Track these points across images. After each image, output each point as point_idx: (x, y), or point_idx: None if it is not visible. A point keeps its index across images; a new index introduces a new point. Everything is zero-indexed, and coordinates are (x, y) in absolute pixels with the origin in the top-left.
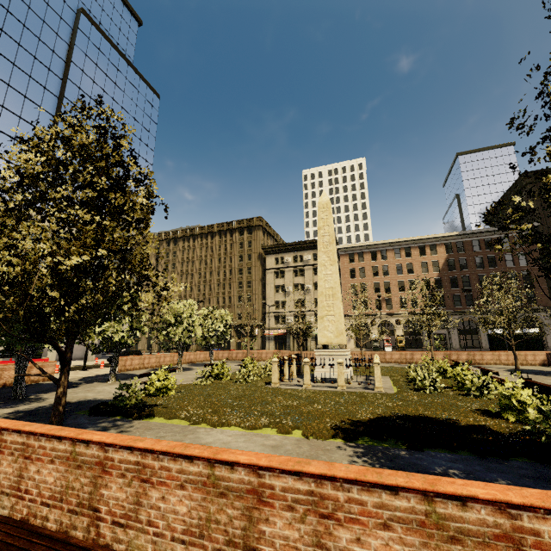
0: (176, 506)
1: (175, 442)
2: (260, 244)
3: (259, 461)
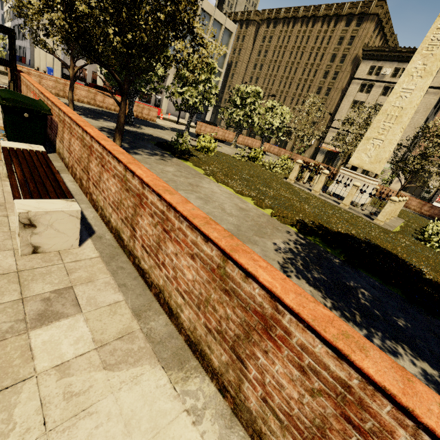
0: (111, 187)
1: (122, 150)
2: (363, 42)
3: (145, 177)
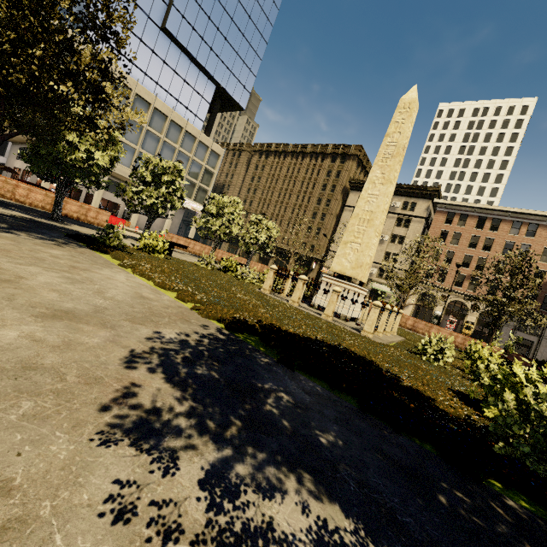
0: None
1: None
2: (349, 176)
3: None
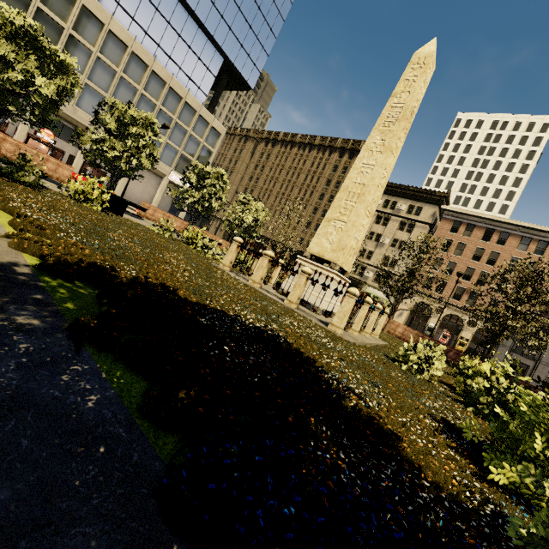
0: None
1: None
2: None
3: None
